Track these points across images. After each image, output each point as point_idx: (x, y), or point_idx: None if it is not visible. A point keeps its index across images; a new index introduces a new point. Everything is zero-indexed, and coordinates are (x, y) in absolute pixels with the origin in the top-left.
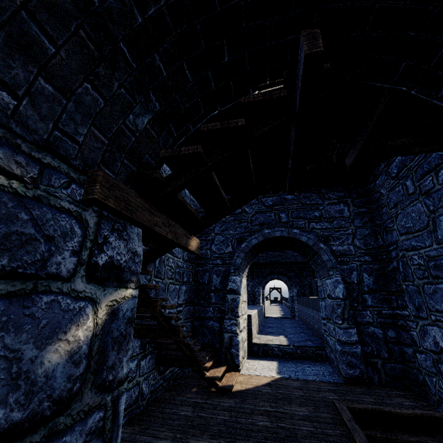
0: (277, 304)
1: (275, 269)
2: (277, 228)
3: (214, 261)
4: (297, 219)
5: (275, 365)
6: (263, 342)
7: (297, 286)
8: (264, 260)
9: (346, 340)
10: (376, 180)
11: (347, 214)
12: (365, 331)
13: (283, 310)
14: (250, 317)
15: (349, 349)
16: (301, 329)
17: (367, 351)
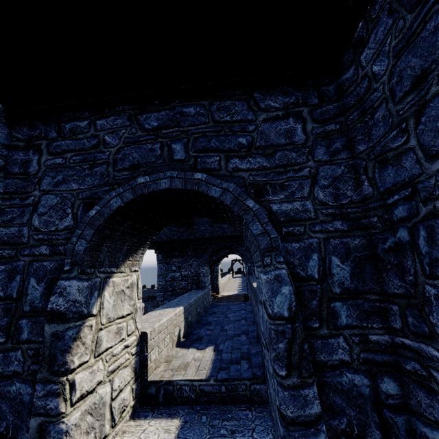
0: (240, 276)
1: (223, 244)
2: (162, 173)
3: (35, 250)
4: (204, 153)
5: (171, 435)
6: (168, 376)
7: (249, 263)
8: (209, 234)
9: (295, 415)
10: (360, 52)
11: (300, 137)
12: (334, 384)
13: (243, 283)
14: (145, 336)
15: (302, 438)
16: (246, 323)
17: (338, 429)
